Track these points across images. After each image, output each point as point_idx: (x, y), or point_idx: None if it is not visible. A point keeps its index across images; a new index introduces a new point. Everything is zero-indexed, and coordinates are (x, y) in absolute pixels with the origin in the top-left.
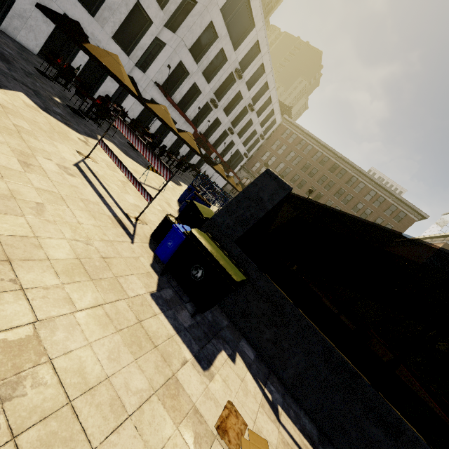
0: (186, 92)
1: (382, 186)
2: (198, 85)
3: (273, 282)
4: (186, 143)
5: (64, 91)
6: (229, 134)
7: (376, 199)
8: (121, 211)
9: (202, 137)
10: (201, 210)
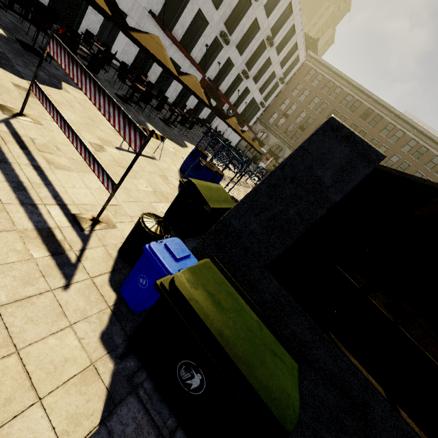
0: (189, 23)
1: (425, 134)
2: (204, 13)
3: (343, 348)
4: (190, 90)
5: (21, 23)
6: (243, 79)
7: (416, 150)
8: (63, 211)
9: (211, 84)
10: (206, 194)
